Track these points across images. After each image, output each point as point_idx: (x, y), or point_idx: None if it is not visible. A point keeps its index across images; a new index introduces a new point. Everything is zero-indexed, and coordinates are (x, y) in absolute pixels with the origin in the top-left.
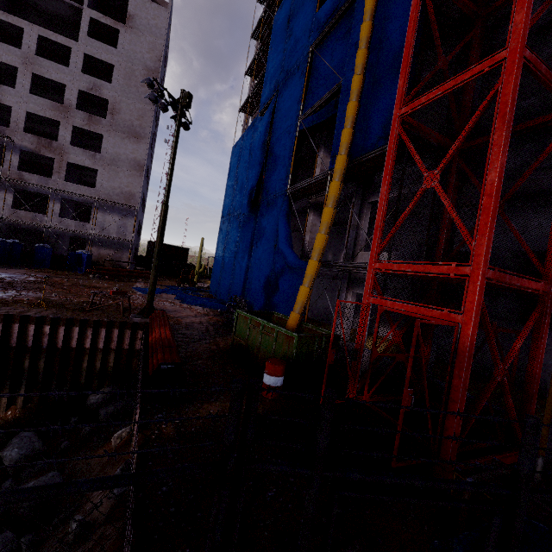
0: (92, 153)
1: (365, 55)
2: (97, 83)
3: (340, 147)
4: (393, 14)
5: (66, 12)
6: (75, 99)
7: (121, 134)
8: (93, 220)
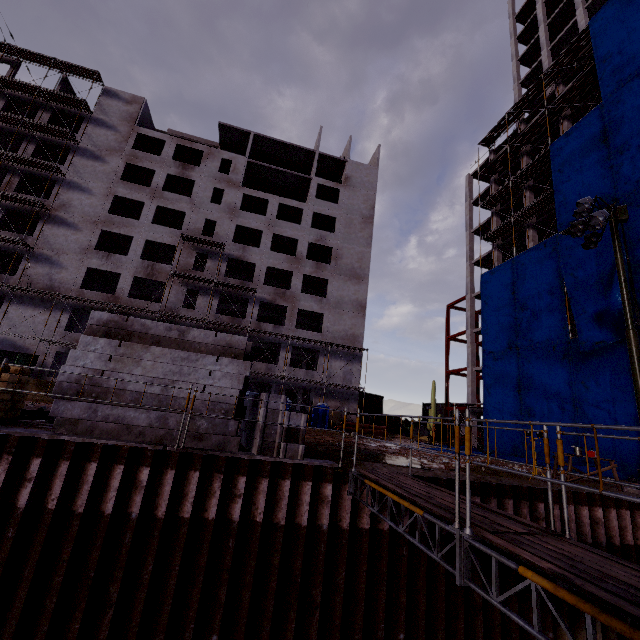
0: (319, 298)
1: None
2: (322, 234)
3: None
4: None
5: (294, 184)
6: (305, 251)
7: (343, 277)
8: (320, 367)
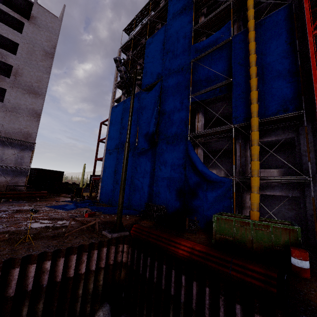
0: None
1: (256, 69)
2: (3, 52)
3: (253, 113)
4: (269, 53)
5: None
6: None
7: (22, 91)
8: None
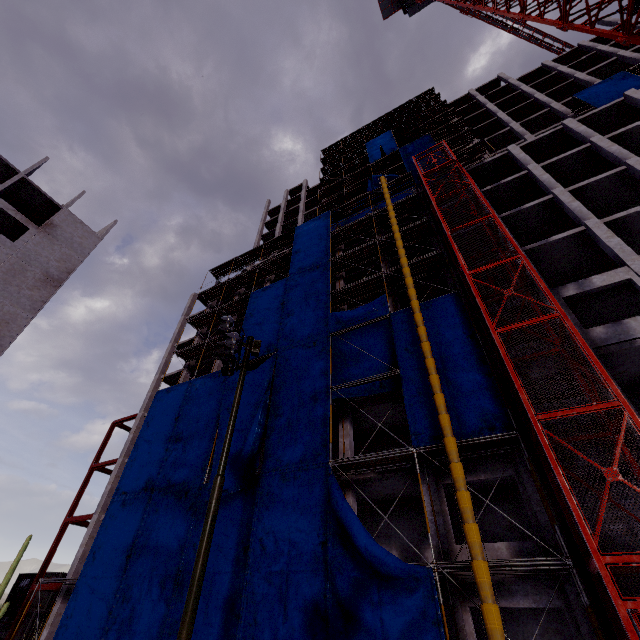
0: None
1: (434, 362)
2: None
3: (445, 429)
4: (446, 343)
5: None
6: None
7: None
8: None
